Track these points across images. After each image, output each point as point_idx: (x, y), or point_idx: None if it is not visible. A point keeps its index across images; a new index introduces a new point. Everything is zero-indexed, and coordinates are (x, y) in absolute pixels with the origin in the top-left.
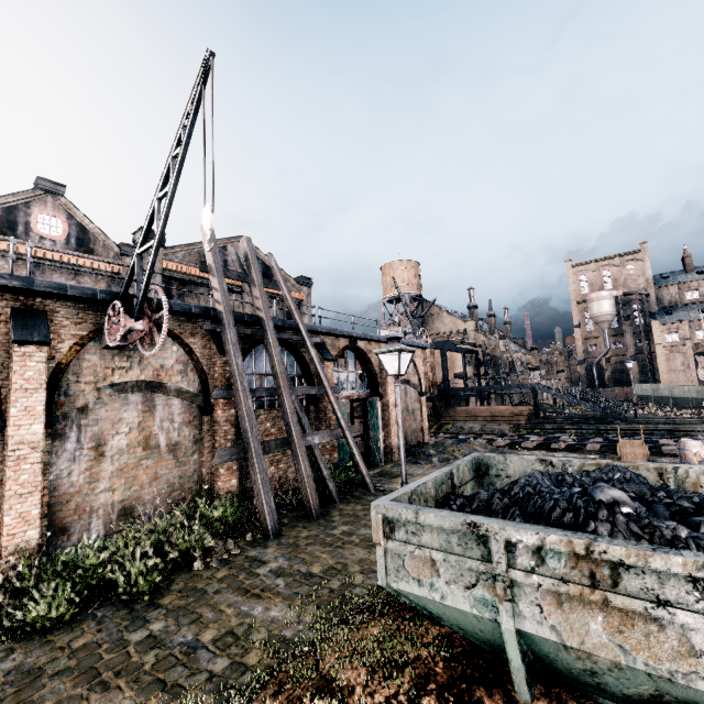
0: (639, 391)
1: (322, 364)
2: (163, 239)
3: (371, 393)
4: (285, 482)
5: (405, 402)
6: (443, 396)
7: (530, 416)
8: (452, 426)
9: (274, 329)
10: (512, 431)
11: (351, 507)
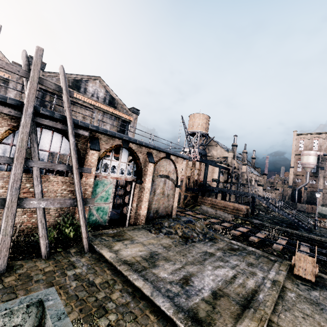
0: (320, 210)
1: (89, 151)
2: (43, 66)
3: (136, 178)
4: (36, 227)
5: (163, 188)
6: (200, 189)
7: (247, 212)
8: (200, 207)
9: (32, 114)
10: (231, 219)
11: (44, 266)
